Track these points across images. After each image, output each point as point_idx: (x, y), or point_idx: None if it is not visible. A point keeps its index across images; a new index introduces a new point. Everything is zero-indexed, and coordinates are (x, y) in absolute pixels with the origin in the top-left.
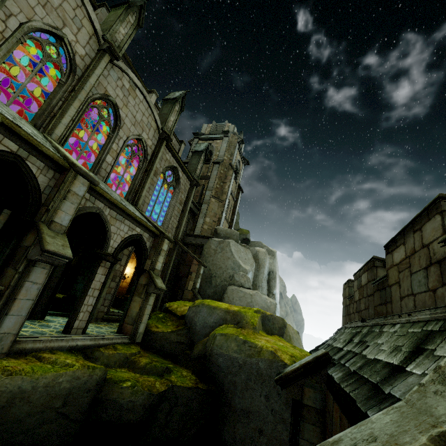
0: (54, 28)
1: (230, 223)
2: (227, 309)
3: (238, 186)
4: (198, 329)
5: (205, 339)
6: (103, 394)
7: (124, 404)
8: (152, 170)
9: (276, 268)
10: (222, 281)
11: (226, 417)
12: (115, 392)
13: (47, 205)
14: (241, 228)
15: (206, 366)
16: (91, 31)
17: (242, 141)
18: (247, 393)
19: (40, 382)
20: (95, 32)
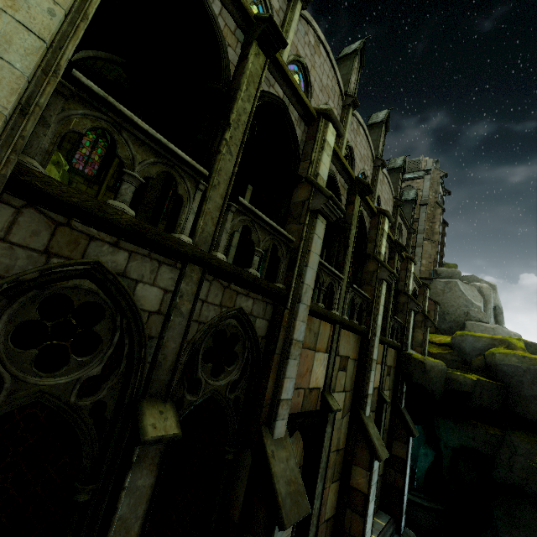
0: (362, 170)
1: (439, 260)
2: (492, 337)
3: (442, 220)
4: (468, 351)
5: (480, 357)
6: (448, 376)
7: (462, 382)
8: (395, 233)
9: (500, 303)
10: (457, 317)
11: (517, 401)
12: (454, 376)
13: (402, 281)
14: (446, 263)
15: (492, 372)
16: (370, 157)
17: (446, 175)
18: (535, 386)
19: (435, 363)
20: (372, 156)
